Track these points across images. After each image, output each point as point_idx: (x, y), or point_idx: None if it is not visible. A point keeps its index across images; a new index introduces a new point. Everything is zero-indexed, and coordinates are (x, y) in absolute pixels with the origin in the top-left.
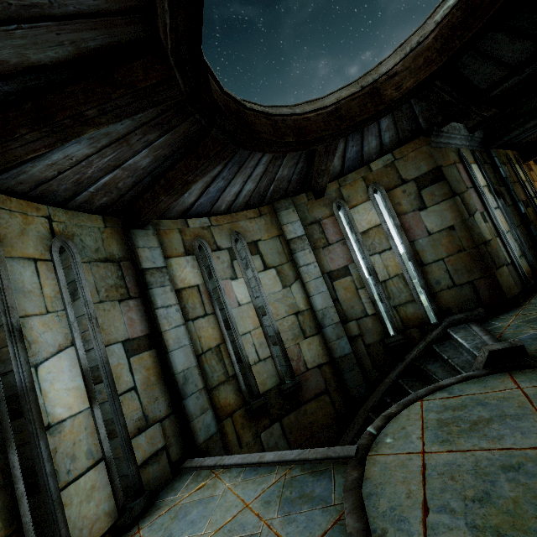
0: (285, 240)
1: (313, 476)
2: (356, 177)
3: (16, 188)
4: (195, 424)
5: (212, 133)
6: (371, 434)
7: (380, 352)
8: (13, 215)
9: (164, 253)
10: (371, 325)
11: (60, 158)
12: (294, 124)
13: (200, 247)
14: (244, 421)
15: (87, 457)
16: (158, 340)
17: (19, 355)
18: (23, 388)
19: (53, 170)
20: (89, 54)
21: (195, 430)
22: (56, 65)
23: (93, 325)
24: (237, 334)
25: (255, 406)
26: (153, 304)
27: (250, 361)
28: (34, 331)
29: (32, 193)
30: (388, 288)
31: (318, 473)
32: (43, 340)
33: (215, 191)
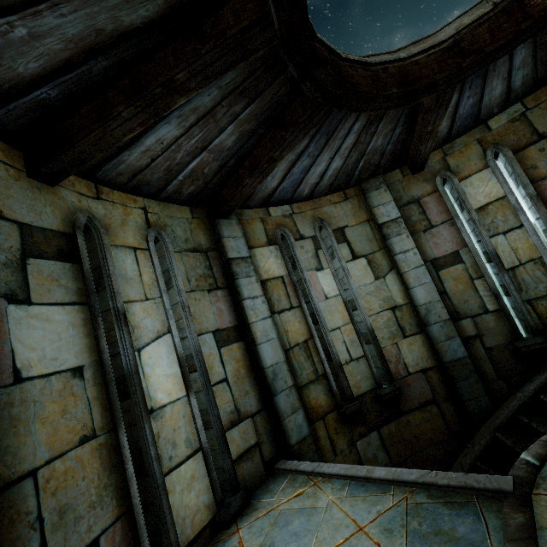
0: (376, 225)
1: (448, 507)
2: (467, 141)
3: (117, 180)
4: (286, 424)
5: (304, 90)
6: (530, 464)
7: (507, 358)
8: (115, 206)
9: (248, 243)
10: (493, 324)
11: (153, 142)
12: (397, 72)
13: (282, 237)
14: (337, 426)
15: (186, 445)
16: (245, 332)
17: (125, 338)
18: (129, 371)
19: (146, 158)
20: (178, 6)
21: (286, 430)
22: (147, 26)
23: (186, 313)
24: (326, 329)
25: (349, 410)
26: (240, 295)
27: (341, 360)
28: (136, 316)
29: (130, 184)
30: (517, 277)
31: (455, 505)
32: (144, 325)
33: (298, 172)
